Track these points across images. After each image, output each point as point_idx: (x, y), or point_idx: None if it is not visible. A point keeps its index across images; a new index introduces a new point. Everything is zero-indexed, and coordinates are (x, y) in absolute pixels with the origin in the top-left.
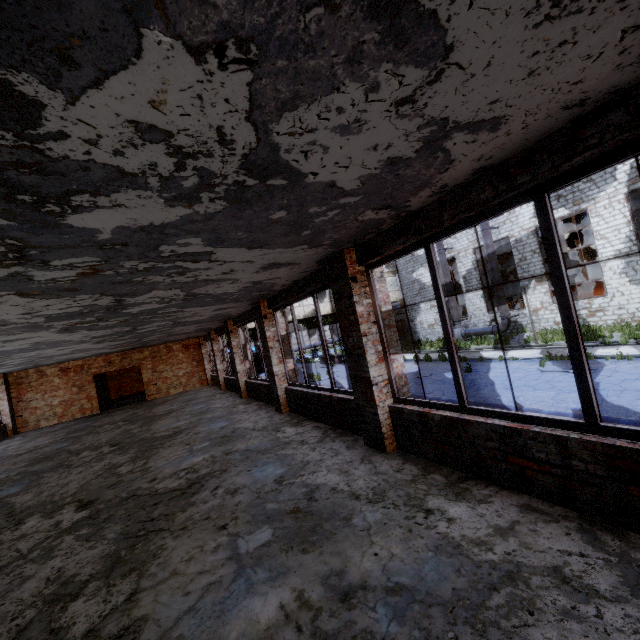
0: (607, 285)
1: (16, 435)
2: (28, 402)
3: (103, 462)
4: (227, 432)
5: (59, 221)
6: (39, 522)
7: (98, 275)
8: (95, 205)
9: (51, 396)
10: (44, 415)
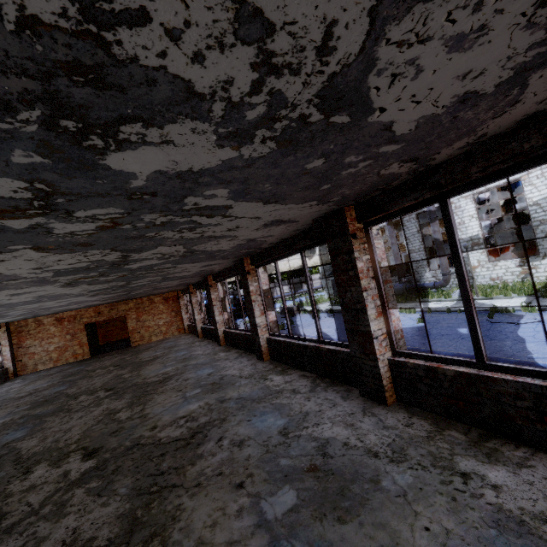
0: (539, 246)
1: (16, 378)
2: (27, 348)
3: (101, 407)
4: (215, 379)
5: (97, 161)
6: (47, 471)
7: (115, 229)
8: (142, 140)
9: (47, 343)
10: (41, 360)
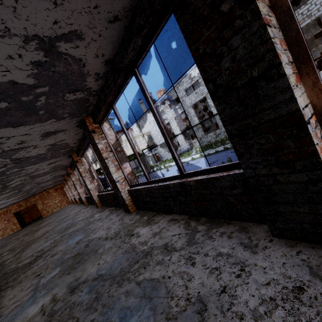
0: (218, 124)
1: None
2: None
3: (19, 240)
4: (64, 217)
5: None
6: None
7: None
8: None
9: None
10: None
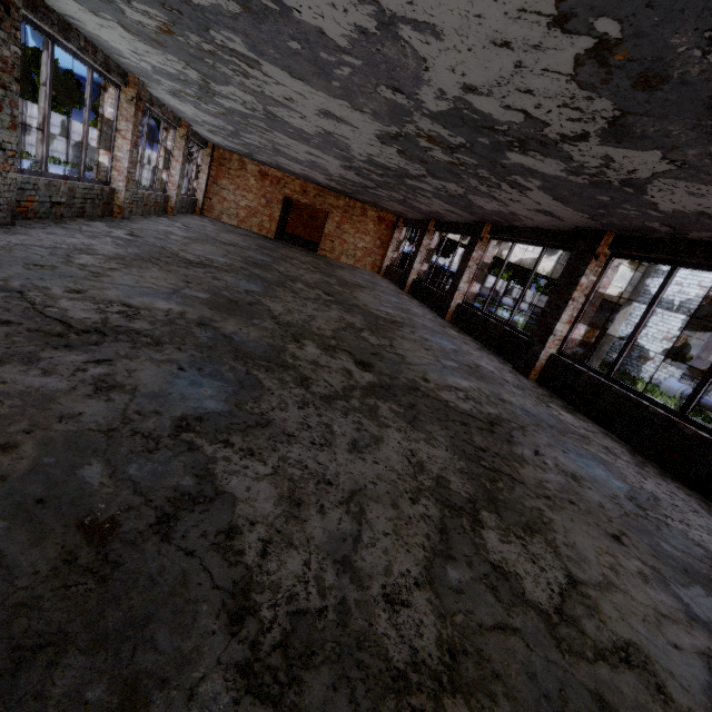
0: None
1: (202, 216)
2: (221, 188)
3: (334, 311)
4: (469, 362)
5: None
6: (322, 355)
7: None
8: None
9: (241, 195)
10: (228, 210)
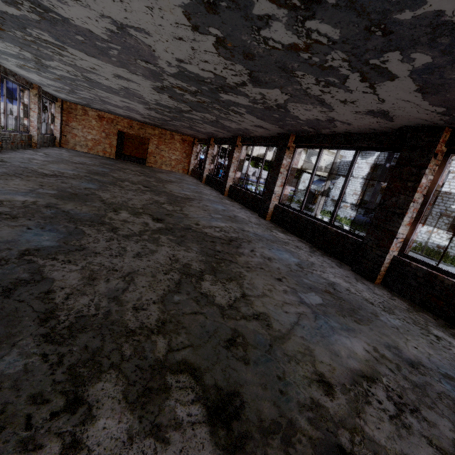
0: None
1: (61, 147)
2: (72, 128)
3: (147, 195)
4: (230, 215)
5: None
6: (131, 217)
7: (294, 53)
8: None
9: (87, 131)
10: (80, 142)
